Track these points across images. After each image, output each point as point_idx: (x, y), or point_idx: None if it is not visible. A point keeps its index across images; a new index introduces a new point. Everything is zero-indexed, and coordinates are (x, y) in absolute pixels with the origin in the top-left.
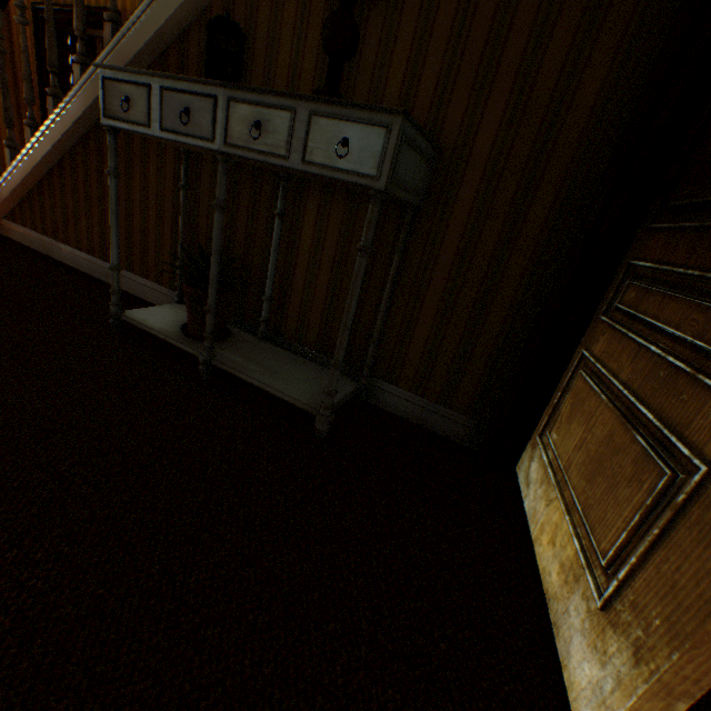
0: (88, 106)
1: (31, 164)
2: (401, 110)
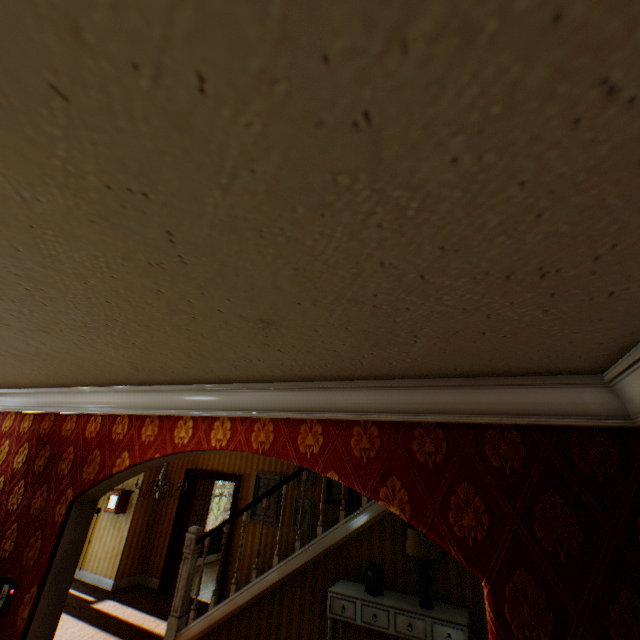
0: (281, 576)
1: (231, 606)
2: (466, 624)
